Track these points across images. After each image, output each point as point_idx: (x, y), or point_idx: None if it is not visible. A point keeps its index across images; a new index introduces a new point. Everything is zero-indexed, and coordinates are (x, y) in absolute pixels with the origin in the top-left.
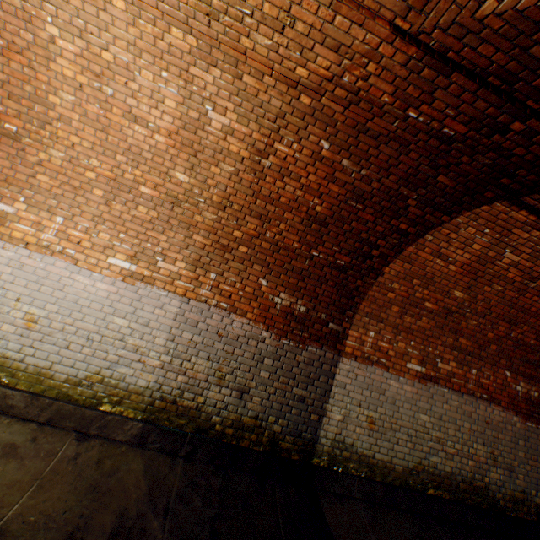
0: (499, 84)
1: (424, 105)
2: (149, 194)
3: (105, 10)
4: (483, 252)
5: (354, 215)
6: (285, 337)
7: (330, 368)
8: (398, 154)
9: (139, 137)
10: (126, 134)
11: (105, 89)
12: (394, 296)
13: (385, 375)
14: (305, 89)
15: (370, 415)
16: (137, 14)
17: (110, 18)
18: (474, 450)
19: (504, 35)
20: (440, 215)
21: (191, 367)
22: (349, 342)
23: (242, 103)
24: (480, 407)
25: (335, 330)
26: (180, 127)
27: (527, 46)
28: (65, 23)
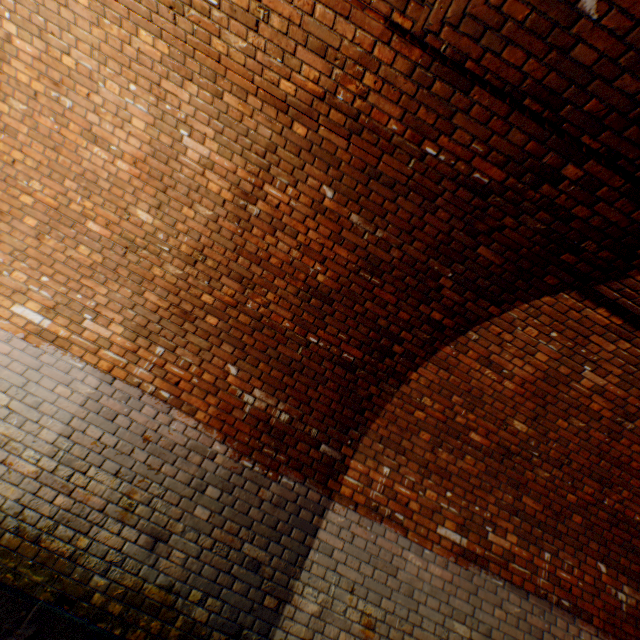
0: (539, 110)
1: (444, 137)
2: (98, 232)
3: (67, 6)
4: (551, 366)
5: (369, 292)
6: (249, 456)
7: (312, 517)
8: (423, 212)
9: (98, 161)
10: (83, 156)
11: (63, 100)
12: (424, 417)
13: (400, 541)
14: (299, 114)
15: (368, 612)
16: (102, 12)
17: (72, 16)
18: None
19: (534, 29)
20: (486, 304)
21: (84, 484)
22: (349, 478)
23: (224, 129)
24: (558, 622)
25: (329, 456)
26: (150, 154)
27: (567, 46)
28: (24, 20)
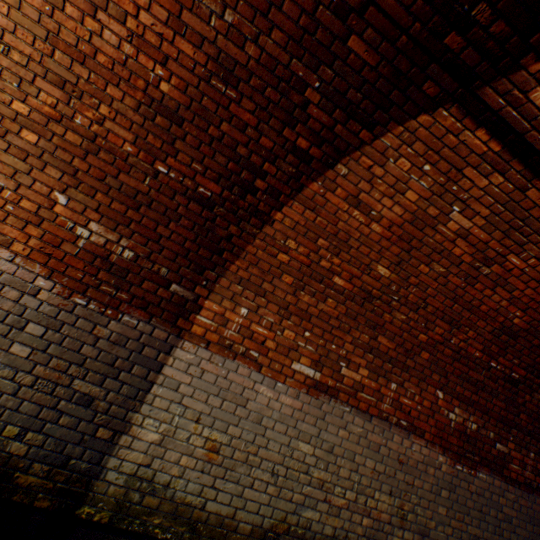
0: None
1: None
2: None
3: None
4: (421, 207)
5: (225, 110)
6: (83, 293)
7: (157, 355)
8: None
9: None
10: None
11: None
12: (288, 260)
13: (253, 376)
14: None
15: (214, 438)
16: None
17: None
18: (375, 503)
19: None
20: (357, 128)
21: None
22: (202, 318)
23: None
24: (395, 438)
25: (181, 296)
26: None
27: None
28: None
